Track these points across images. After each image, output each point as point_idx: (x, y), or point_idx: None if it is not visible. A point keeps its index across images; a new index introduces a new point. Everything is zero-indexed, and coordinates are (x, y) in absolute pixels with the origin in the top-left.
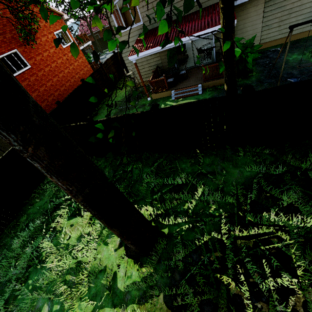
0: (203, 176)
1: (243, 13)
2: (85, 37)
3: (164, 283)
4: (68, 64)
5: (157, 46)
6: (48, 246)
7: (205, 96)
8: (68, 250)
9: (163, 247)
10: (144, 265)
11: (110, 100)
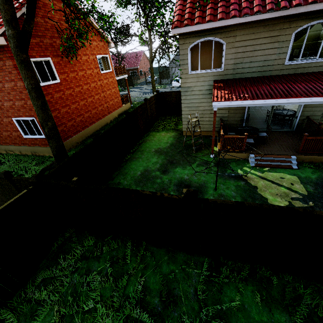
0: None
1: None
2: (123, 70)
3: None
4: (100, 90)
5: (261, 98)
6: None
7: (307, 174)
8: None
9: None
10: None
11: (149, 143)
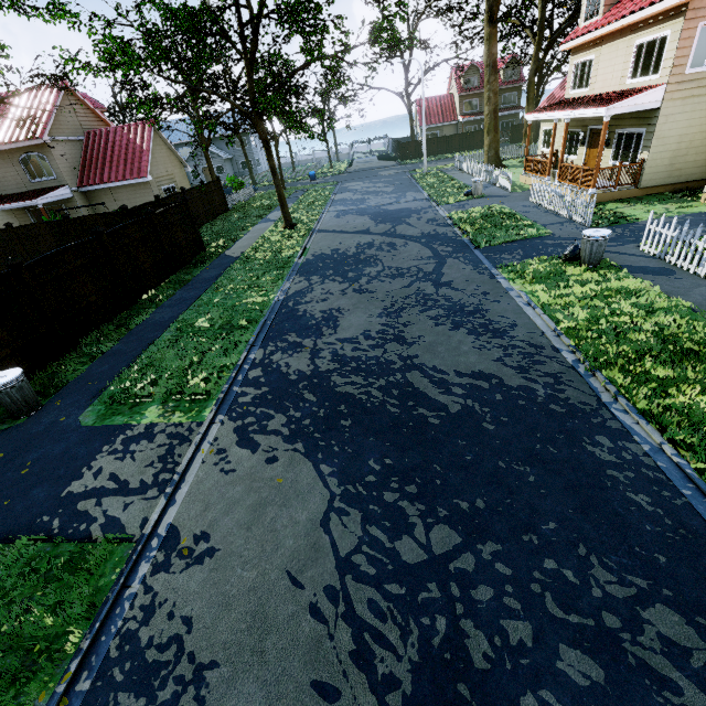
0: None
1: (99, 199)
2: None
3: None
4: None
5: None
6: None
7: None
8: None
9: None
10: None
11: None
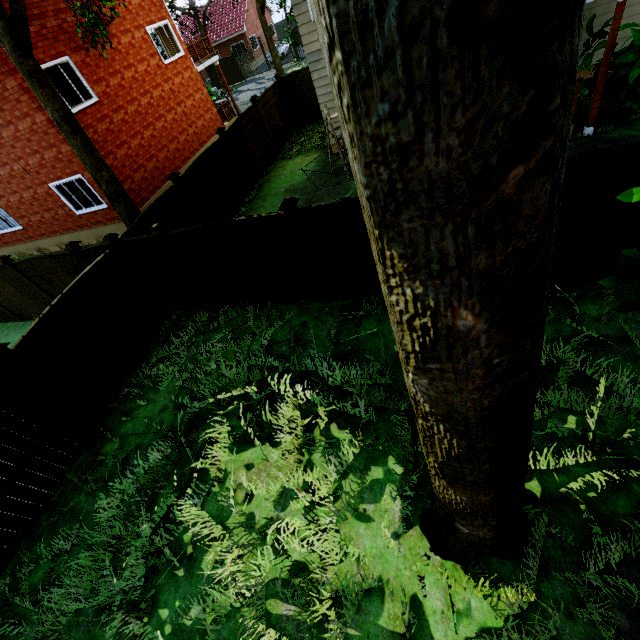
0: (593, 348)
1: None
2: (207, 46)
3: (583, 637)
4: (174, 102)
5: None
6: (198, 519)
7: None
8: (256, 532)
9: (543, 532)
10: (514, 584)
11: (276, 180)
